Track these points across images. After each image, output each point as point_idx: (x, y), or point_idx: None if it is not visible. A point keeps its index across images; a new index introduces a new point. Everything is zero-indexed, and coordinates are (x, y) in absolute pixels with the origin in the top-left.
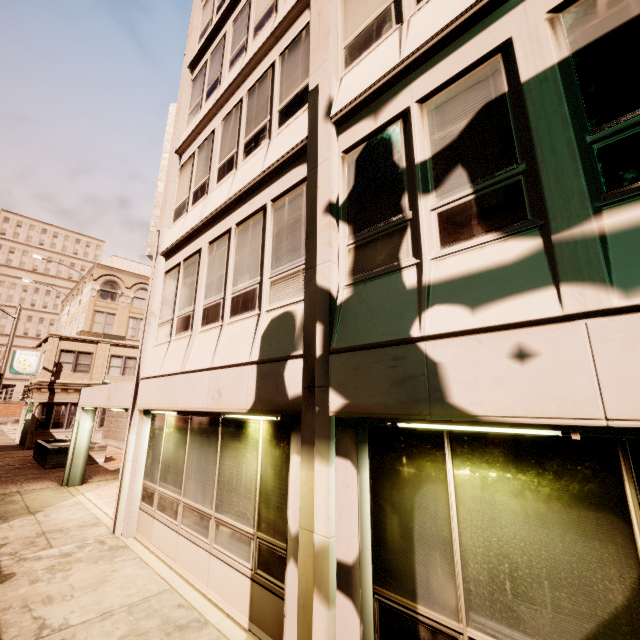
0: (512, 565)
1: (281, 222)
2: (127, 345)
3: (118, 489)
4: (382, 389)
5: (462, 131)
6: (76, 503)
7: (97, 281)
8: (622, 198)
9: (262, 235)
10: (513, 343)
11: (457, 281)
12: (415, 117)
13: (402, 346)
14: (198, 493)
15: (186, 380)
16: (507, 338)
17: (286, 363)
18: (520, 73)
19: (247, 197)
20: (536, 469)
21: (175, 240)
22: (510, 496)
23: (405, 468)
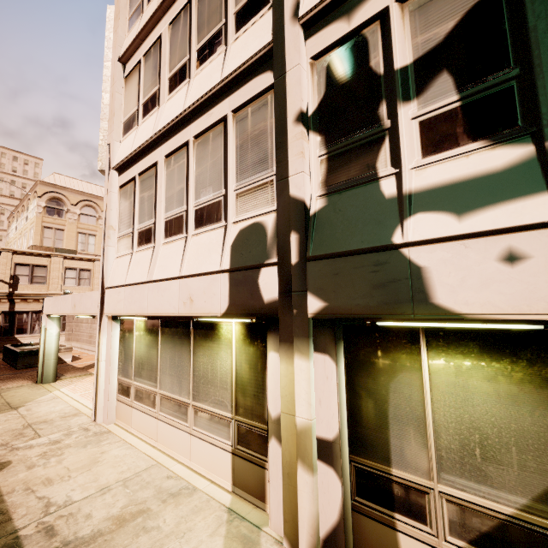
0: (482, 436)
1: (244, 134)
2: (79, 258)
3: (95, 385)
4: (363, 292)
5: (449, 33)
6: (54, 397)
7: (42, 198)
8: None
9: (224, 147)
10: (503, 247)
11: (441, 189)
12: (395, 18)
13: (384, 252)
14: (174, 386)
15: (154, 288)
16: (497, 242)
17: (260, 271)
18: None
19: (204, 108)
20: (510, 358)
21: (128, 154)
22: (483, 381)
23: (380, 360)
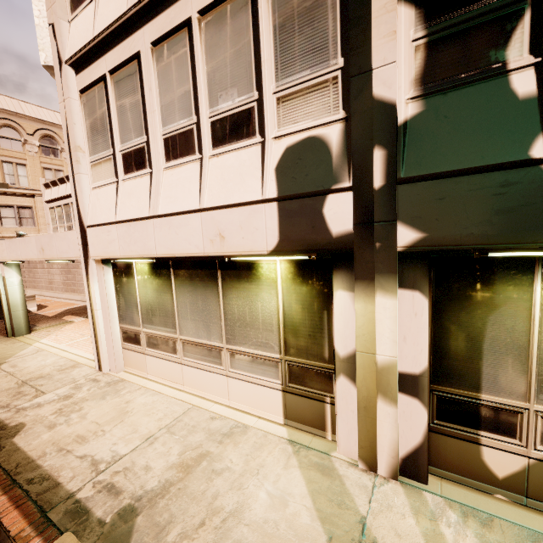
0: None
1: (287, 6)
2: (14, 193)
3: (92, 335)
4: (480, 219)
5: None
6: (37, 350)
7: None
8: None
9: (253, 28)
10: None
11: None
12: None
13: (517, 170)
14: (200, 331)
15: (163, 225)
16: None
17: (325, 198)
18: None
19: None
20: None
21: (89, 39)
22: None
23: (479, 293)
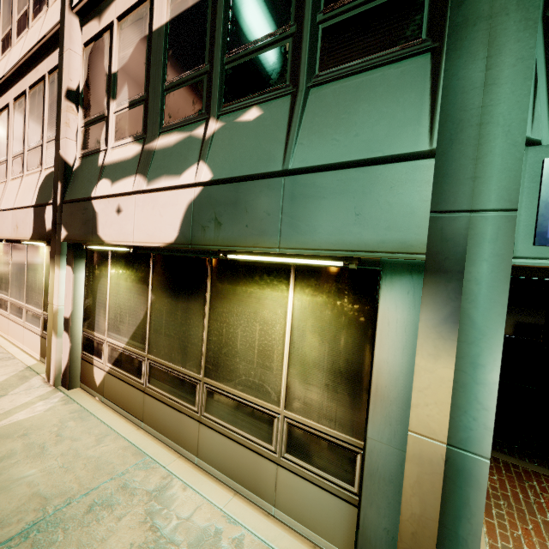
0: (121, 310)
1: (53, 95)
2: None
3: None
4: (79, 226)
5: (130, 56)
6: None
7: None
8: (167, 130)
9: (43, 103)
10: (117, 204)
11: (113, 165)
12: (115, 32)
13: (87, 202)
14: (17, 294)
15: (0, 216)
16: (116, 201)
17: (46, 208)
18: (154, 22)
19: (35, 62)
20: (132, 268)
21: None
22: (124, 281)
23: (96, 271)
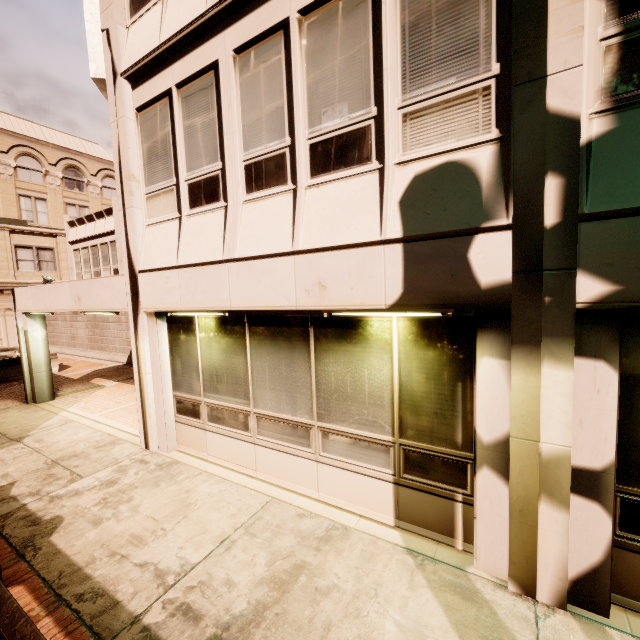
0: None
1: (422, 1)
2: (34, 232)
3: (139, 405)
4: None
5: None
6: (66, 421)
7: None
8: None
9: (373, 29)
10: None
11: None
12: None
13: None
14: (282, 403)
15: (242, 270)
16: None
17: (473, 239)
18: None
19: None
20: None
21: (154, 46)
22: None
23: None
